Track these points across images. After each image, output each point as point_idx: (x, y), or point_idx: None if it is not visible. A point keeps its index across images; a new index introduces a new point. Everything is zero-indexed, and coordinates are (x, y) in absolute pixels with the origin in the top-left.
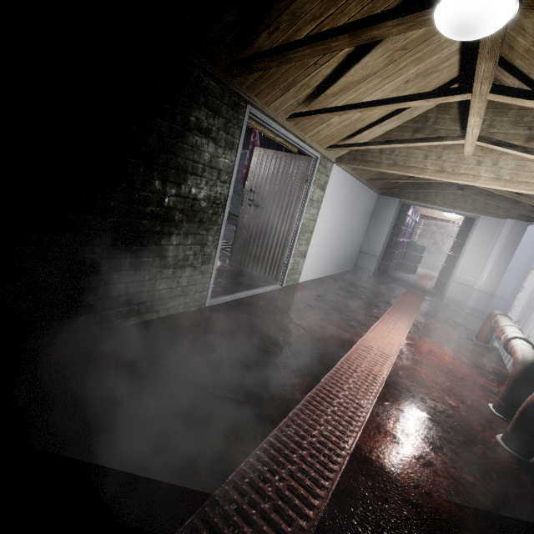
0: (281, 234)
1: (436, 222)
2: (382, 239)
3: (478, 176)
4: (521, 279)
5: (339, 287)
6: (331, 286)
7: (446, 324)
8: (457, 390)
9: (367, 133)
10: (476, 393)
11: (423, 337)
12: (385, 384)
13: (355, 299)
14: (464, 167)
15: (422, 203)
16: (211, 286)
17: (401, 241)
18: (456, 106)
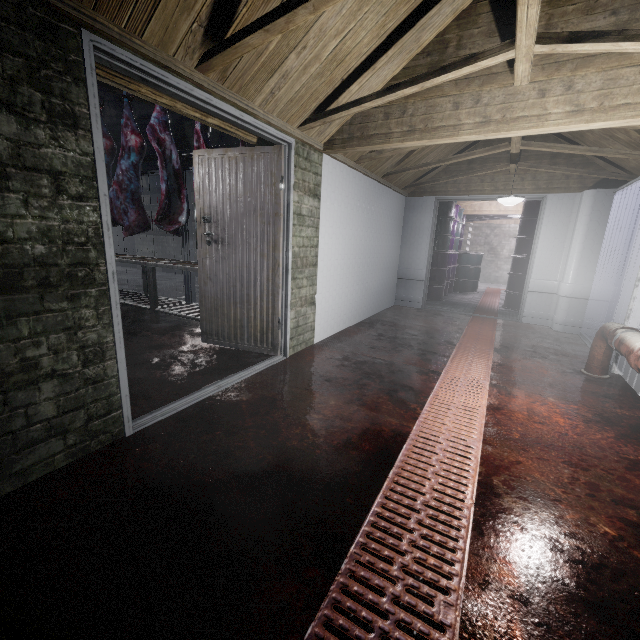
0: (264, 277)
1: (488, 222)
2: (424, 256)
3: (545, 115)
4: (620, 270)
5: (376, 336)
6: (365, 337)
7: (538, 357)
8: (603, 491)
9: (358, 89)
10: (634, 485)
11: (513, 389)
12: (473, 525)
13: (400, 350)
14: (519, 106)
15: (466, 195)
16: (126, 398)
17: (450, 254)
18: (487, 10)
